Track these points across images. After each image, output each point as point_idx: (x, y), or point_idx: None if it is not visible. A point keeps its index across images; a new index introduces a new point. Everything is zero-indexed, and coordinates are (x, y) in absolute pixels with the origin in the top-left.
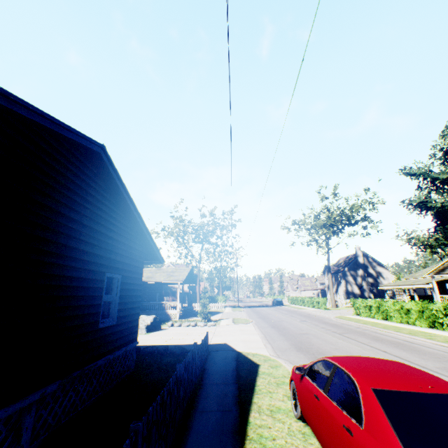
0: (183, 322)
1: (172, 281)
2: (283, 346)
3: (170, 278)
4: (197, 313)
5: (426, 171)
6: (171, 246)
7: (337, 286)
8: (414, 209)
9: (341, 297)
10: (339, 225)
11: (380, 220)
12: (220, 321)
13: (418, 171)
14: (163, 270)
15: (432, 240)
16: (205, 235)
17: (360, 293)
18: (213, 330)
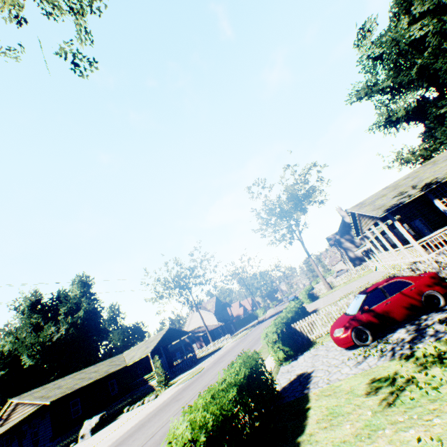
0: (152, 394)
1: (142, 356)
2: (115, 443)
3: (144, 352)
4: (189, 365)
5: (368, 88)
6: (176, 299)
7: (343, 256)
8: (389, 127)
9: (351, 265)
10: (302, 202)
11: (328, 179)
12: (174, 384)
13: (361, 92)
14: (147, 342)
15: (422, 151)
16: (185, 282)
17: (366, 254)
18: (137, 412)
